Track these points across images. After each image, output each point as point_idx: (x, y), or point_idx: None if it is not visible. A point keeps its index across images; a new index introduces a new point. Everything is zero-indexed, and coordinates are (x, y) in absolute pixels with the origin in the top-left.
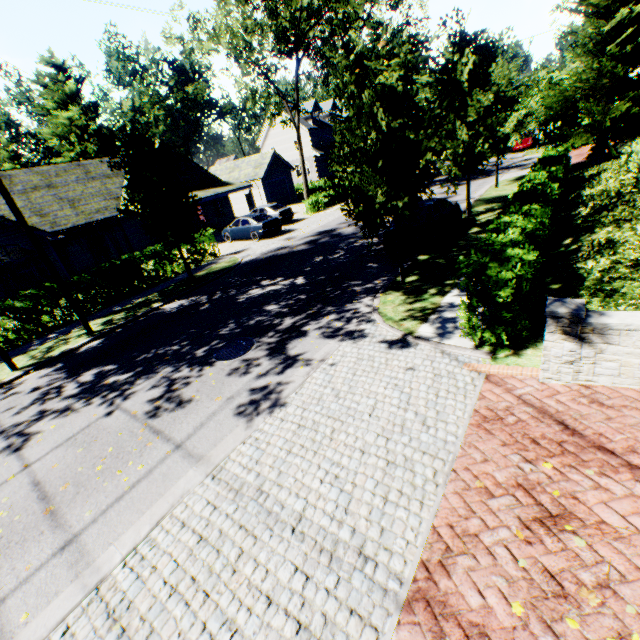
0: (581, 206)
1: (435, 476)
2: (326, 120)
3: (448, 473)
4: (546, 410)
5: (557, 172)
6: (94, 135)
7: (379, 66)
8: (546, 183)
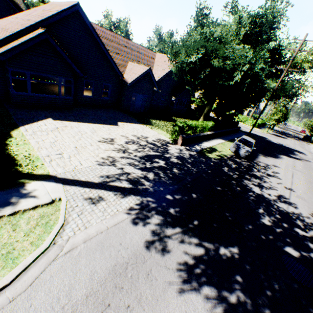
0: None
1: None
2: None
3: None
4: None
5: None
6: None
7: None
8: None
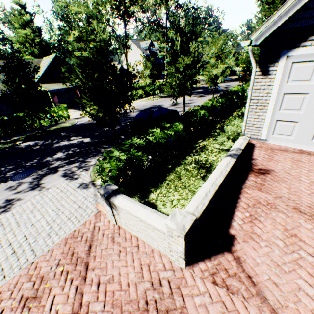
0: (220, 122)
1: (24, 264)
2: (157, 51)
3: (30, 263)
4: (94, 237)
5: (217, 102)
6: (38, 44)
7: (84, 46)
8: (197, 110)
